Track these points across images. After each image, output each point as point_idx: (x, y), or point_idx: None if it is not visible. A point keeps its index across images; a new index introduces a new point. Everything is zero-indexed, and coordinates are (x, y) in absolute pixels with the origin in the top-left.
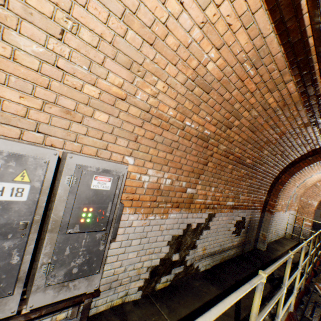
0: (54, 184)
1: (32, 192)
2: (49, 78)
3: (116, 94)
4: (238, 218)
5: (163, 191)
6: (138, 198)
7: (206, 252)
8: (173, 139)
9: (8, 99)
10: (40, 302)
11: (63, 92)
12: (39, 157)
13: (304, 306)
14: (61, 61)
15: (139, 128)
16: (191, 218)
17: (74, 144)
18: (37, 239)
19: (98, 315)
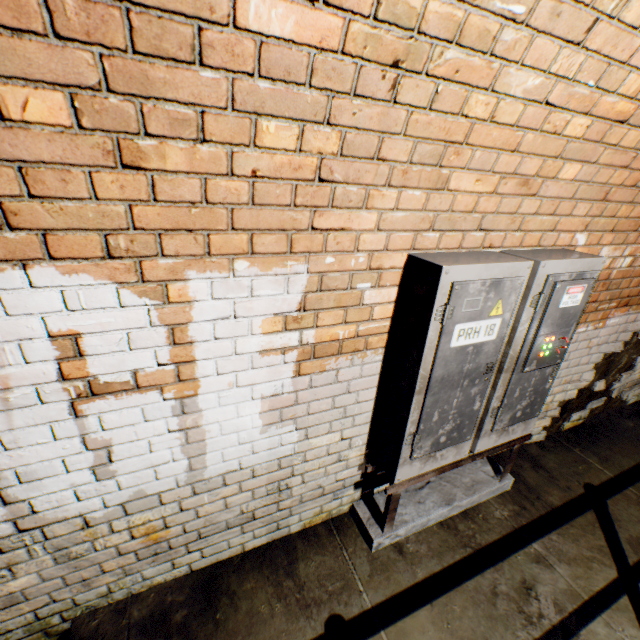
0: None
1: (500, 328)
2: (523, 132)
3: (616, 115)
4: None
5: (611, 282)
6: None
7: None
8: None
9: (461, 191)
10: (484, 446)
11: (532, 149)
12: (515, 278)
13: None
14: (557, 89)
15: (621, 170)
16: None
17: (515, 234)
18: None
19: (498, 457)
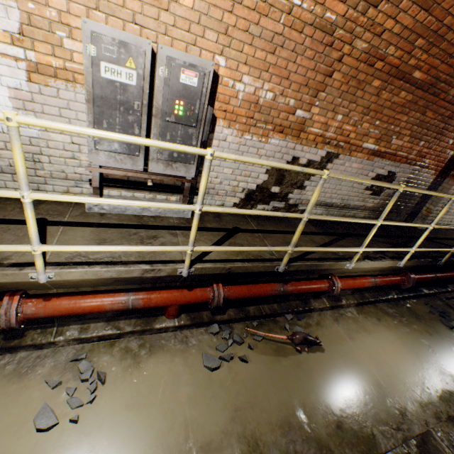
0: (154, 81)
1: (138, 79)
2: None
3: None
4: (382, 172)
5: (262, 108)
6: (232, 111)
7: (318, 199)
8: (275, 30)
9: None
10: (156, 170)
11: None
12: (139, 46)
13: (444, 290)
14: None
15: (229, 14)
16: (300, 152)
17: (165, 38)
18: (149, 131)
19: None
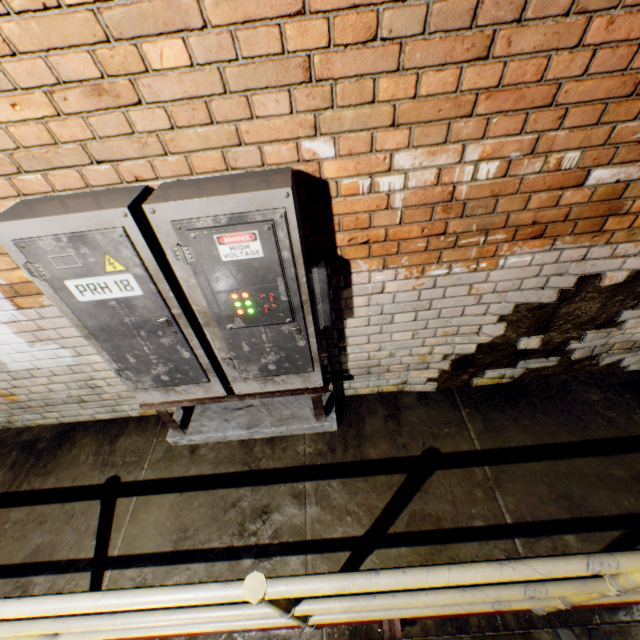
0: None
1: (142, 283)
2: None
3: None
4: None
5: (468, 204)
6: (382, 237)
7: None
8: None
9: (8, 122)
10: (247, 390)
11: (42, 42)
12: (107, 230)
13: None
14: None
15: (298, 21)
16: (605, 260)
17: (170, 160)
18: None
19: (358, 398)
